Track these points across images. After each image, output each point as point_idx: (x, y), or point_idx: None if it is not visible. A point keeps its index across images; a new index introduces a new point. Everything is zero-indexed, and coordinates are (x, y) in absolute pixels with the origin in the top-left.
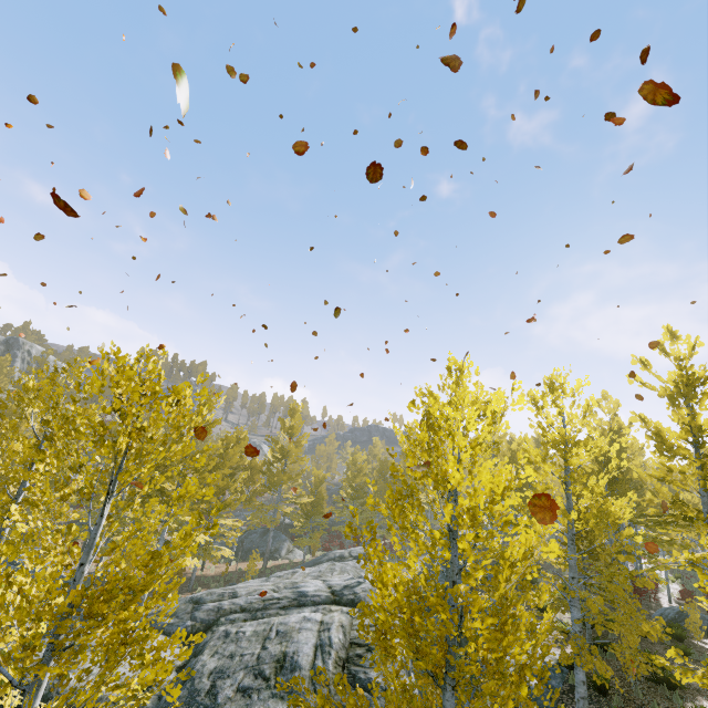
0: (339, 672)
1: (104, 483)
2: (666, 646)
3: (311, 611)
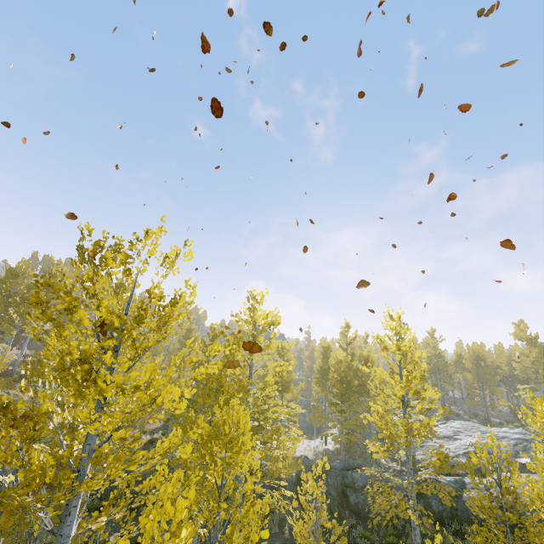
0: None
1: (280, 389)
2: None
3: None
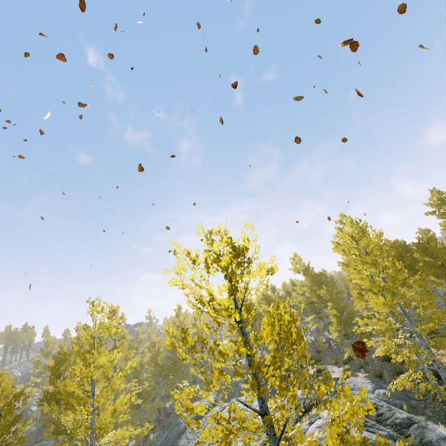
0: (390, 429)
1: None
2: (369, 355)
3: (307, 424)
